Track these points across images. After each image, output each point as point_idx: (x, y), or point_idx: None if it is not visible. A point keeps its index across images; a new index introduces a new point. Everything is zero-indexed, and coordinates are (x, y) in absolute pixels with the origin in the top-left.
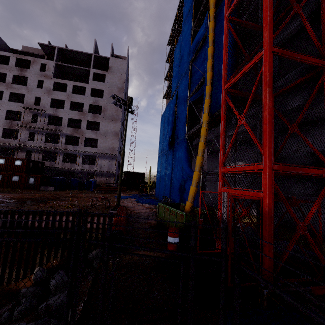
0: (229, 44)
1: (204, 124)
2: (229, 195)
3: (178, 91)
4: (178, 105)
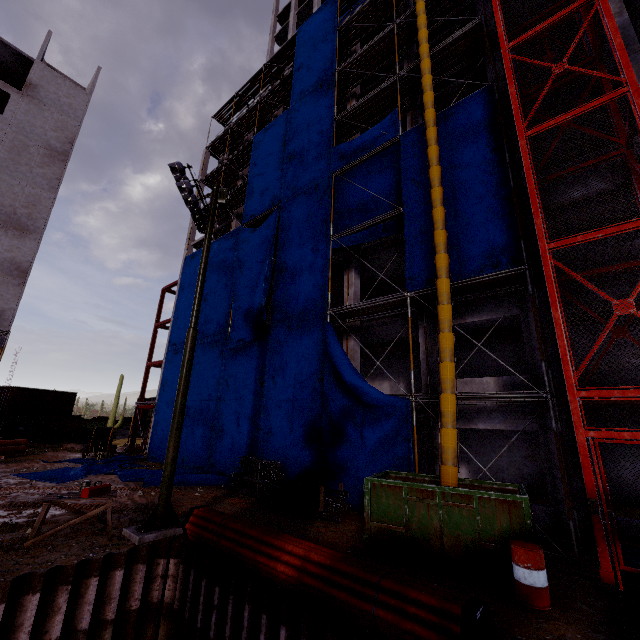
0: (488, 177)
1: (447, 299)
2: (597, 444)
3: (282, 216)
4: (285, 246)
